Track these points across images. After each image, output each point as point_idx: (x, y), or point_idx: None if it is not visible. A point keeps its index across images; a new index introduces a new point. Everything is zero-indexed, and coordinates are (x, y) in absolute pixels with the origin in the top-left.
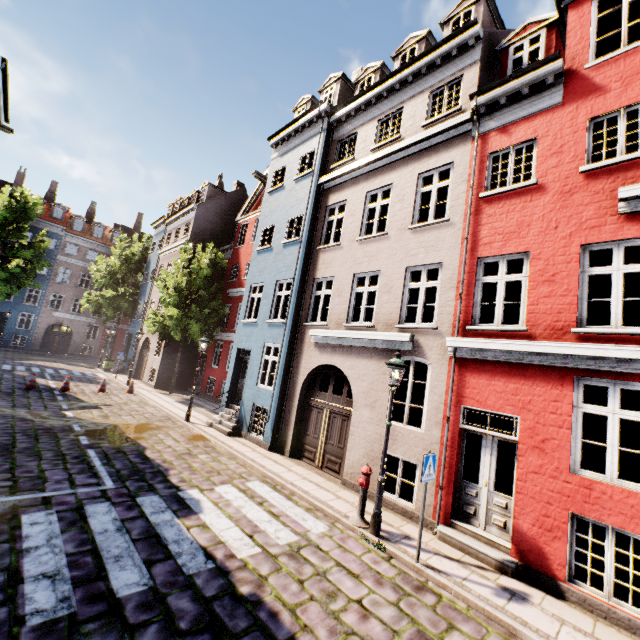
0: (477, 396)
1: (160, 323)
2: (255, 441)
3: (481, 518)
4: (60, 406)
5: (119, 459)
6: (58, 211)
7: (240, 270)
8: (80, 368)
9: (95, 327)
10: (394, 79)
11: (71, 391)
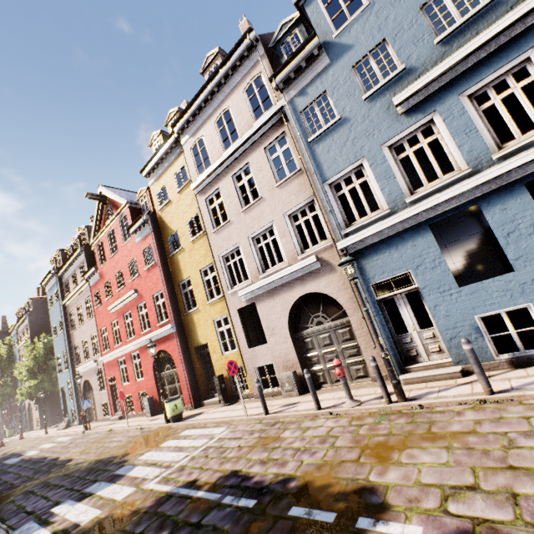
0: (110, 373)
1: (26, 393)
2: (75, 425)
3: (120, 408)
4: None
5: (1, 459)
6: None
7: None
8: None
9: None
10: (69, 262)
11: None
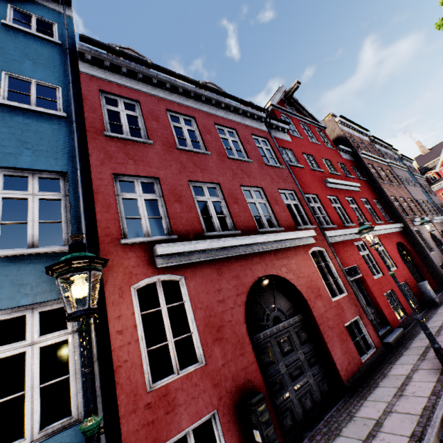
0: None
1: None
2: None
3: None
4: None
5: None
6: None
7: None
8: None
9: None
10: None
11: None
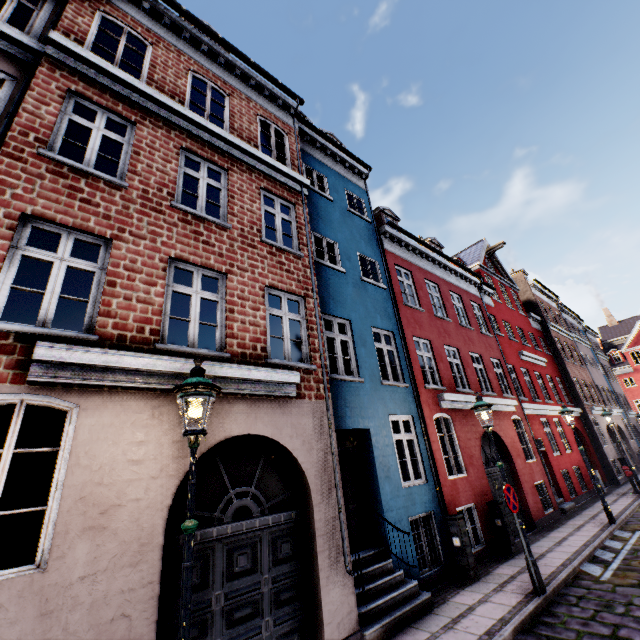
0: None
1: None
2: None
3: None
4: None
5: None
6: None
7: None
8: None
9: None
10: None
11: None
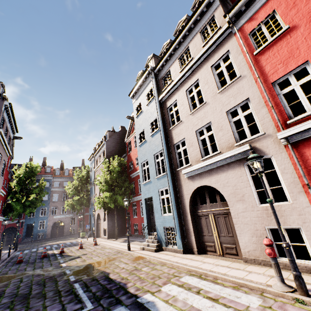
0: None
1: (102, 202)
2: (172, 250)
3: None
4: (59, 262)
5: (94, 285)
6: (48, 169)
7: (133, 163)
8: (70, 240)
9: (74, 218)
10: (179, 38)
11: (65, 252)
